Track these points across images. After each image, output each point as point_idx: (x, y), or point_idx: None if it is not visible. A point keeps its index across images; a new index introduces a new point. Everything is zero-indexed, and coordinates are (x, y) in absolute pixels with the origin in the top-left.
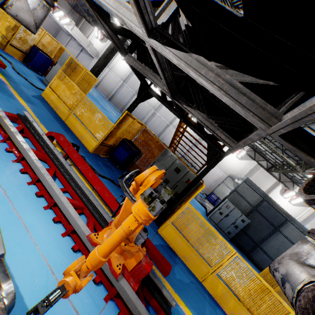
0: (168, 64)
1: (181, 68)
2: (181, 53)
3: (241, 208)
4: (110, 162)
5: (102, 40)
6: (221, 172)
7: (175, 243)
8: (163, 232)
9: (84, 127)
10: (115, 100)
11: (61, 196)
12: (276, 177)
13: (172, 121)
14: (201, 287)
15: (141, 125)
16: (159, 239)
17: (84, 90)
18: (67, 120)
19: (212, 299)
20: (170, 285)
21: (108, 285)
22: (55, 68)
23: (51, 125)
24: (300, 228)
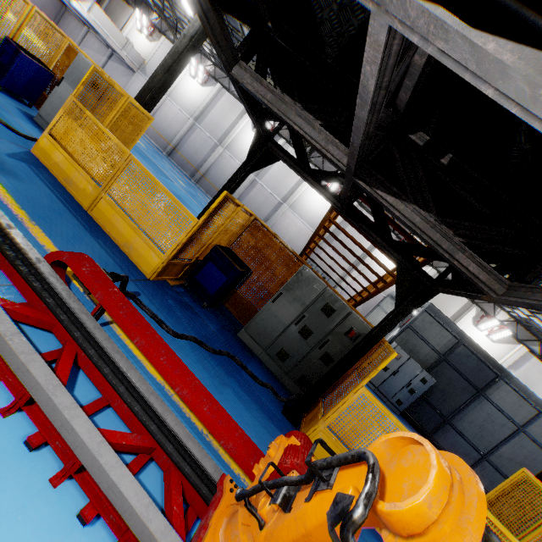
0: (386, 93)
1: (517, 112)
2: (539, 56)
3: (420, 358)
4: (189, 295)
5: (151, 37)
6: None
7: None
8: None
9: (133, 225)
10: (180, 156)
11: (97, 447)
12: None
13: (287, 197)
14: None
15: (248, 216)
16: None
17: (125, 141)
18: (93, 208)
19: None
20: None
21: None
22: (60, 91)
23: (58, 225)
24: (521, 389)
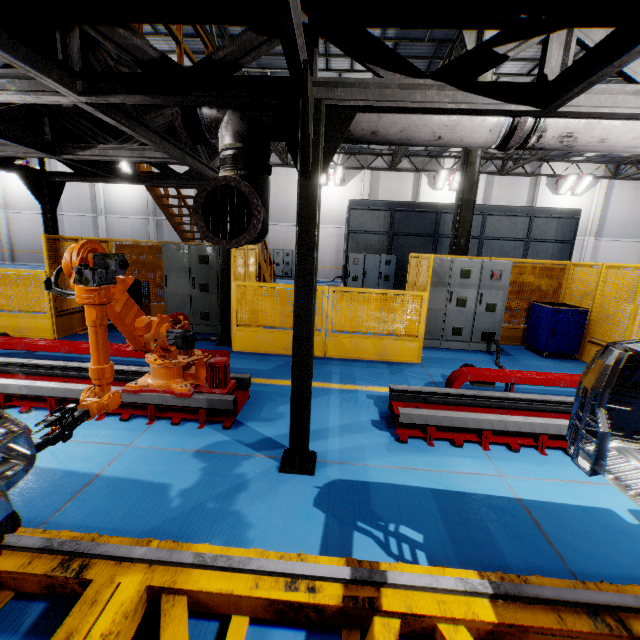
0: None
1: None
2: None
3: (376, 248)
4: None
5: None
6: (335, 227)
7: (263, 344)
8: (239, 345)
9: (9, 313)
10: None
11: (5, 382)
12: (410, 170)
13: None
14: (325, 360)
15: (105, 244)
16: (237, 355)
17: None
18: None
19: (347, 361)
20: (263, 379)
21: (145, 412)
22: None
23: None
24: None
